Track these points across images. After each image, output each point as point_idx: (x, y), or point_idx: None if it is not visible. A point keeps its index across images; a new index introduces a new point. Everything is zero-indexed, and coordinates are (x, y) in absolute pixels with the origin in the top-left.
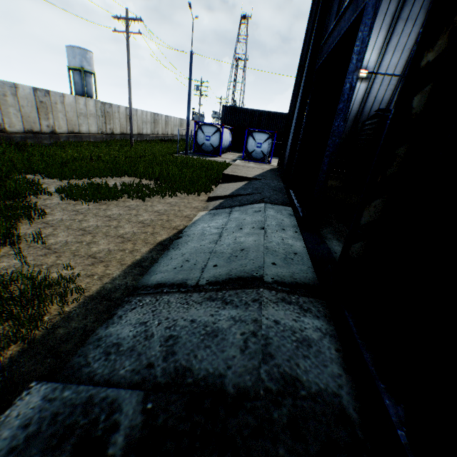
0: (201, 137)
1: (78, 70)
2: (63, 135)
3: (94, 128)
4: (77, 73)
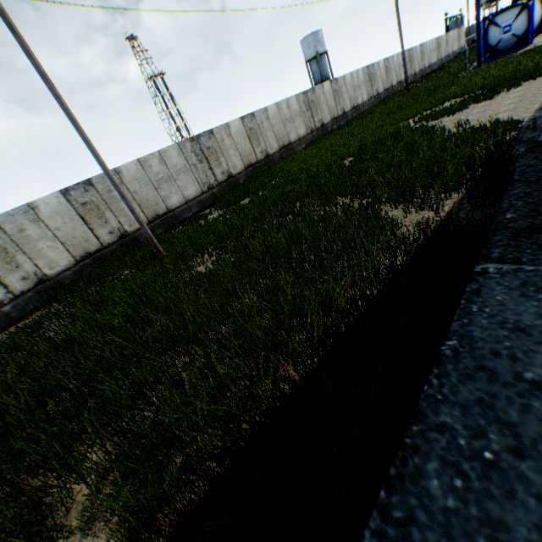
0: (493, 36)
1: (313, 59)
2: (349, 113)
3: (365, 96)
4: (313, 62)
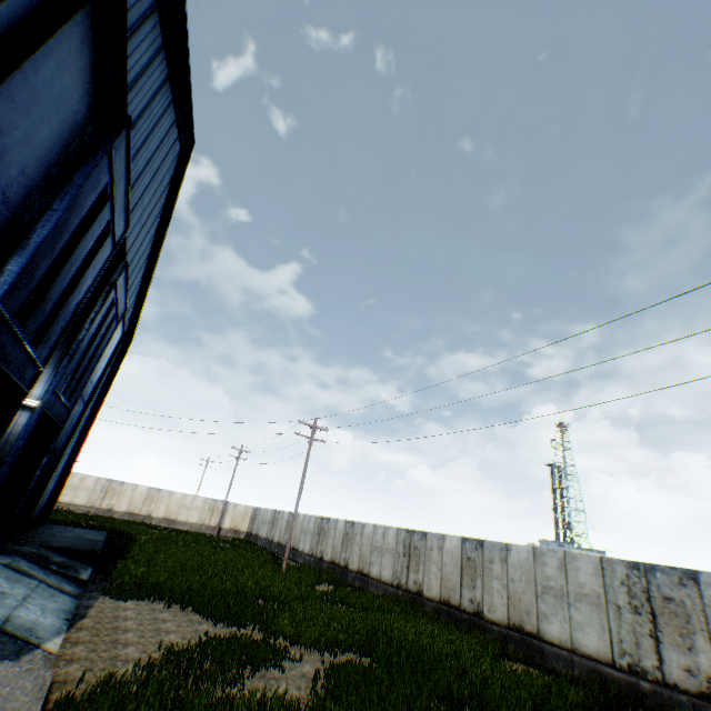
0: None
1: None
2: None
3: None
4: None
